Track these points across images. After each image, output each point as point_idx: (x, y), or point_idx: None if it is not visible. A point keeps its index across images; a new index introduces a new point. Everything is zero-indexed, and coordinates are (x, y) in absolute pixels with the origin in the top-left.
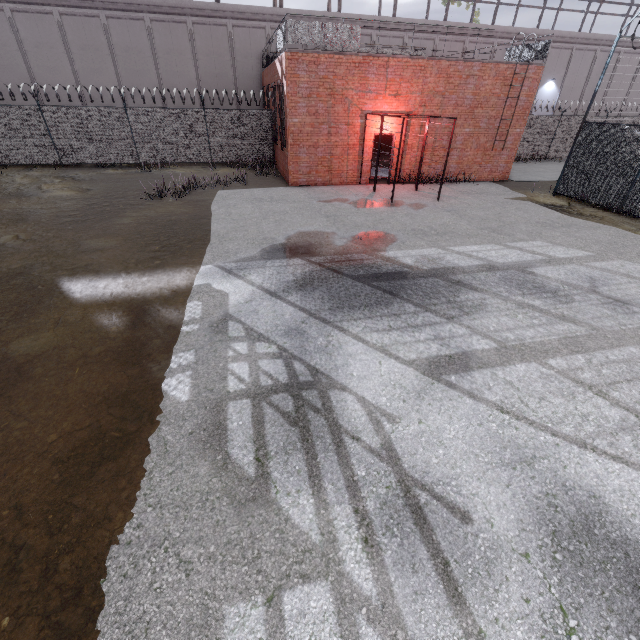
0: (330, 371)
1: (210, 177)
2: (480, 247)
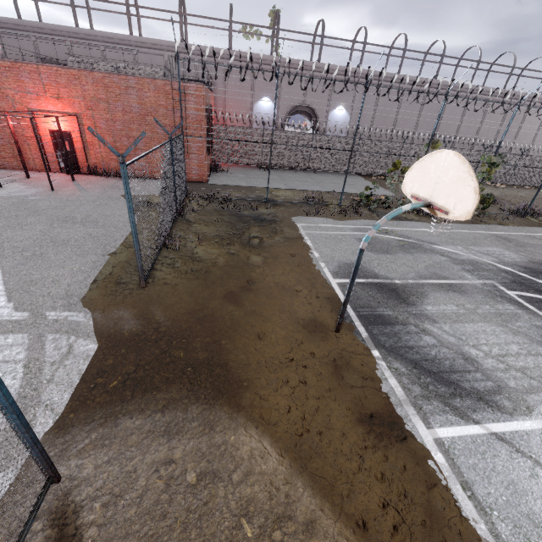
0: None
1: None
2: None
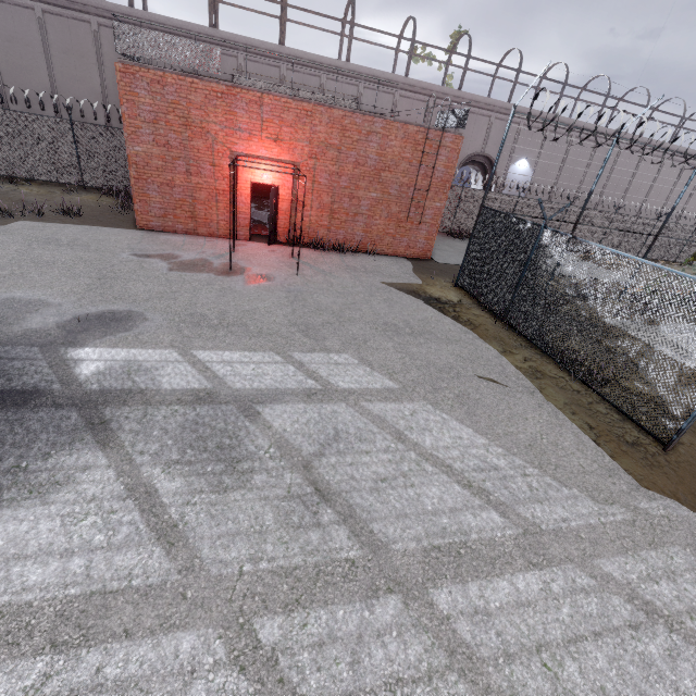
0: None
1: (46, 202)
2: (245, 355)
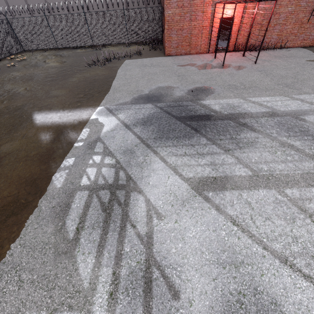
0: (137, 179)
1: (124, 52)
2: (271, 98)
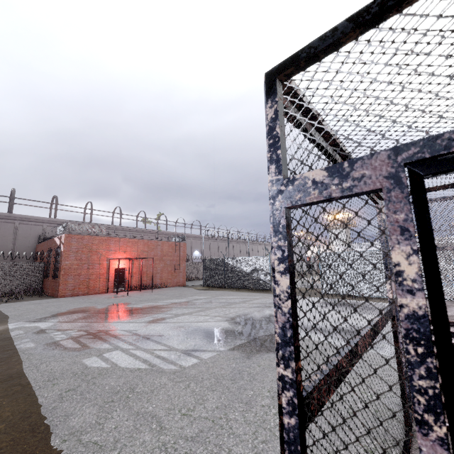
0: (107, 329)
1: None
2: (171, 300)
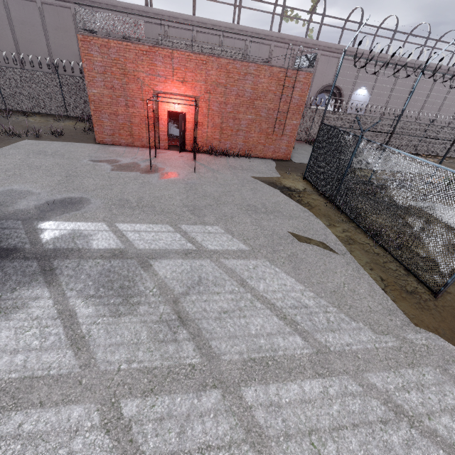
0: None
1: (43, 127)
2: (149, 227)
